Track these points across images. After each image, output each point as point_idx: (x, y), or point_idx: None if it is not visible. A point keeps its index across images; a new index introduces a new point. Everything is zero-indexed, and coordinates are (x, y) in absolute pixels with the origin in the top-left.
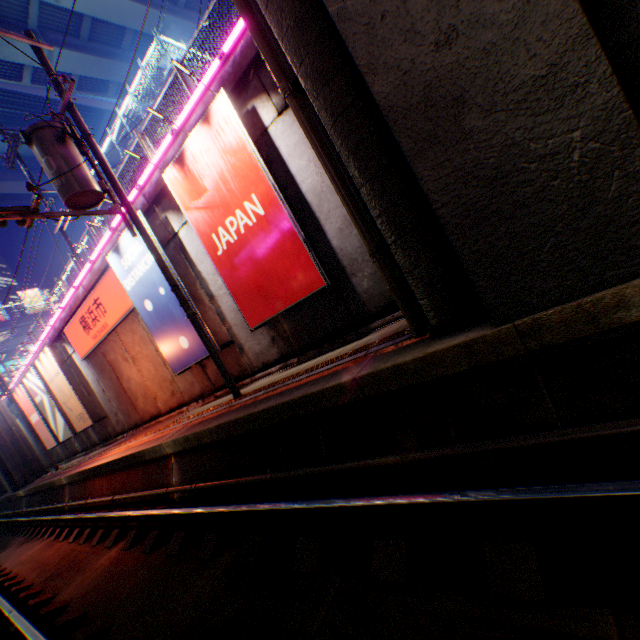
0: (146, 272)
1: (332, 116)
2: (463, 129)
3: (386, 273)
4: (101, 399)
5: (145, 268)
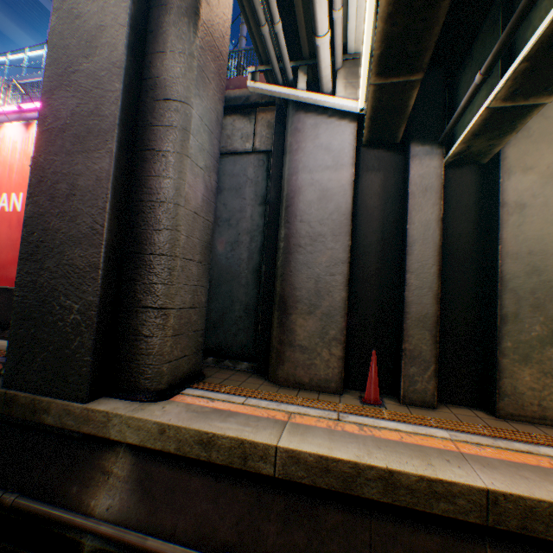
0: None
1: None
2: (47, 264)
3: None
4: None
5: None
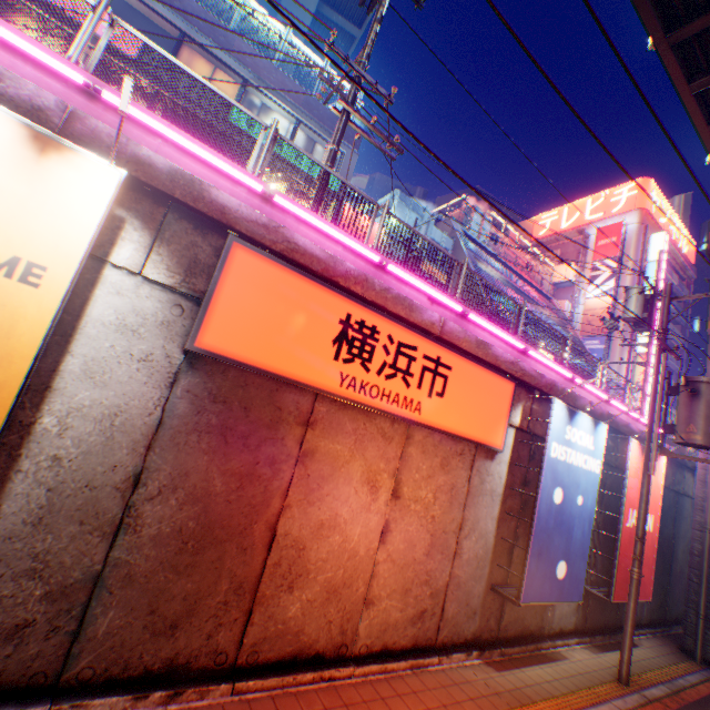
0: (578, 466)
1: None
2: None
3: None
4: (31, 491)
5: (580, 462)
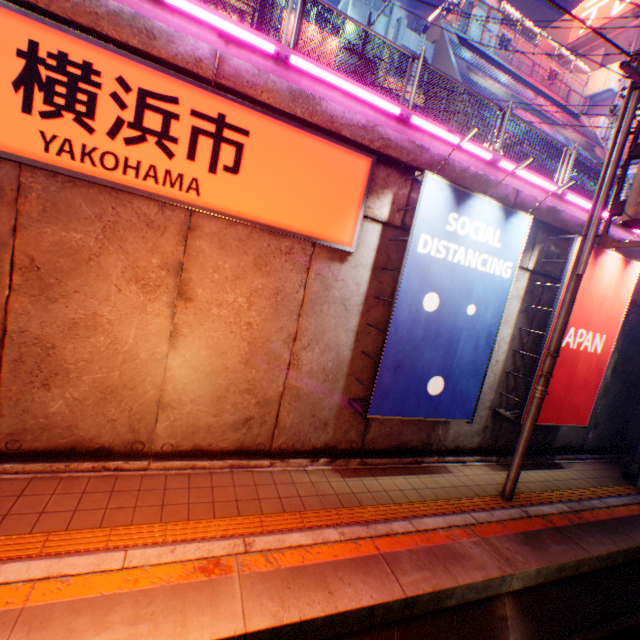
0: (472, 268)
1: None
2: None
3: None
4: None
5: (476, 263)
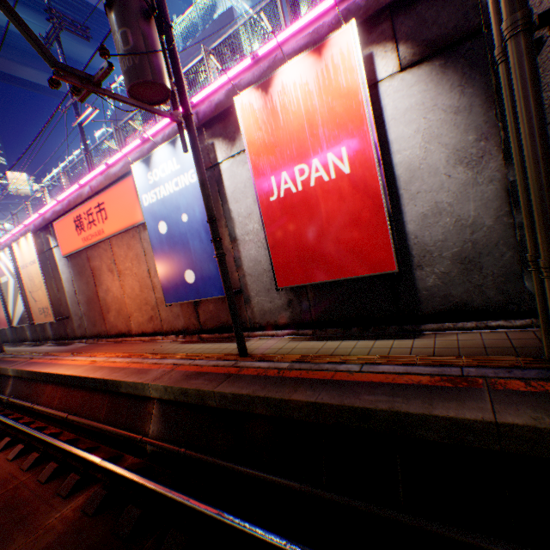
0: (173, 193)
1: None
2: None
3: None
4: (69, 299)
5: (173, 189)
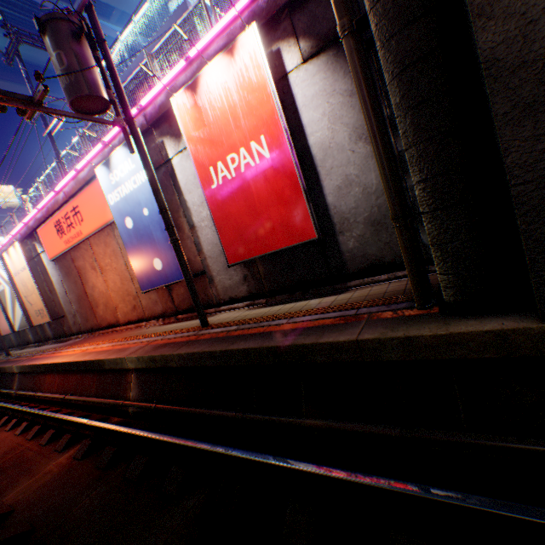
0: (133, 191)
1: (401, 63)
2: None
3: (406, 240)
4: (62, 299)
5: (133, 187)
